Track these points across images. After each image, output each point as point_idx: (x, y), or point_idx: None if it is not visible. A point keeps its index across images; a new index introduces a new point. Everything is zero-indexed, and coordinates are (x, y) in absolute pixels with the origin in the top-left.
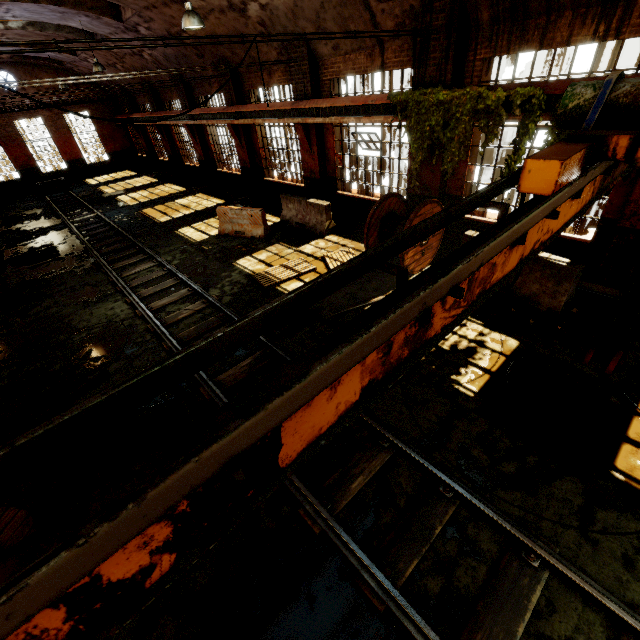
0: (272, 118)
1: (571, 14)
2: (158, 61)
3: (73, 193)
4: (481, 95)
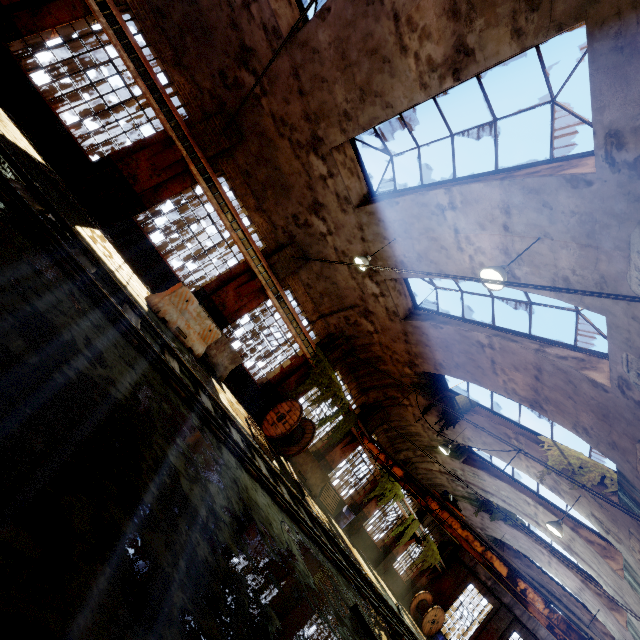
0: (242, 242)
1: (356, 384)
2: None
3: None
4: (340, 390)
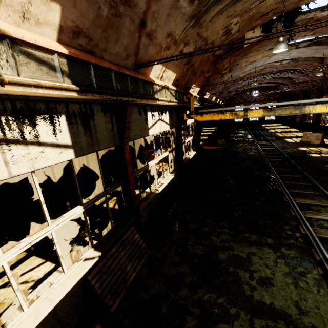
0: None
1: None
2: (313, 84)
3: (255, 127)
4: None
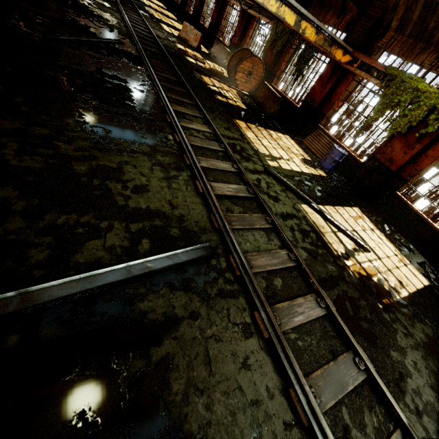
0: (235, 1)
1: (333, 11)
2: None
3: None
4: None
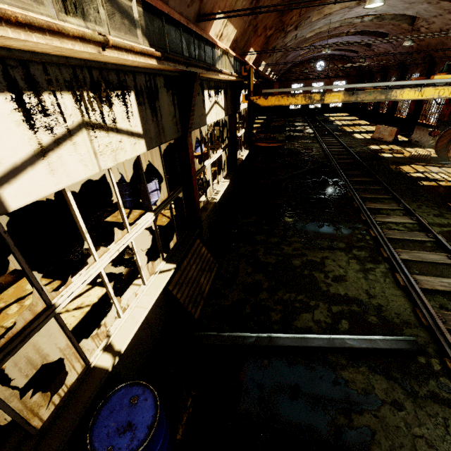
0: None
1: None
2: (395, 56)
3: (317, 117)
4: None
